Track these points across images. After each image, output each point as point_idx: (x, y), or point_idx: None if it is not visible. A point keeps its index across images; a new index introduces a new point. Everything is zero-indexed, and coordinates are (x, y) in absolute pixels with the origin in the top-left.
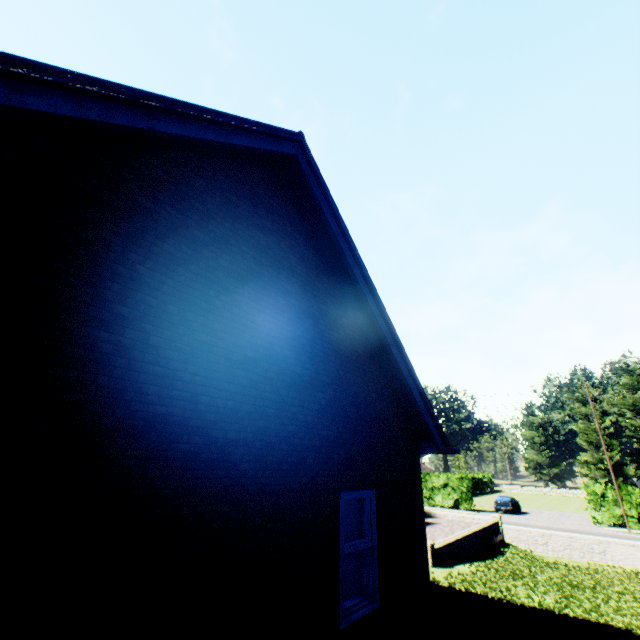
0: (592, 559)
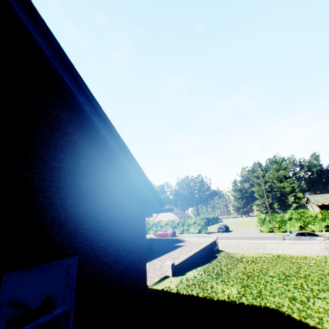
0: (259, 251)
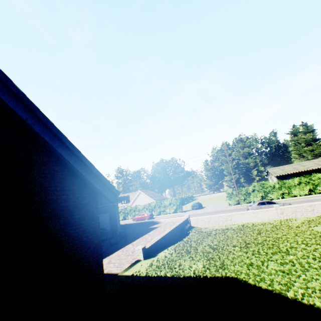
0: (227, 223)
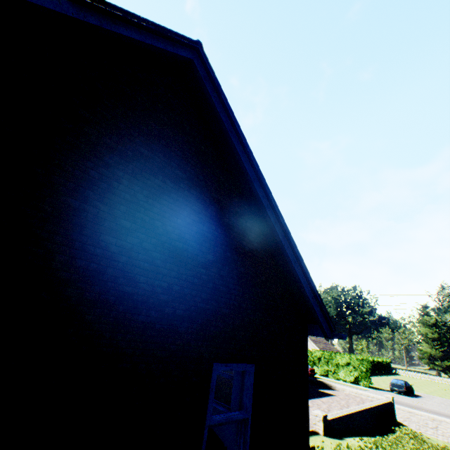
0: None
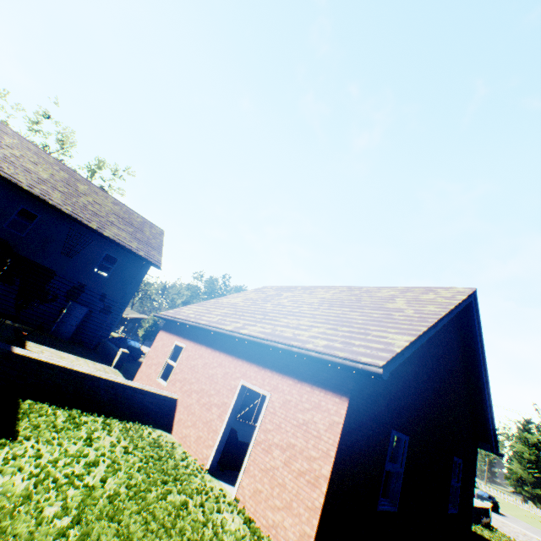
0: None
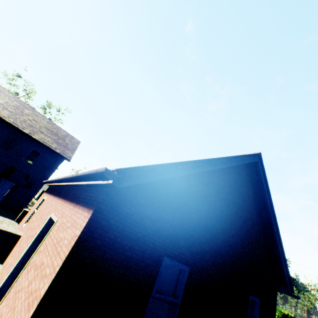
0: None
